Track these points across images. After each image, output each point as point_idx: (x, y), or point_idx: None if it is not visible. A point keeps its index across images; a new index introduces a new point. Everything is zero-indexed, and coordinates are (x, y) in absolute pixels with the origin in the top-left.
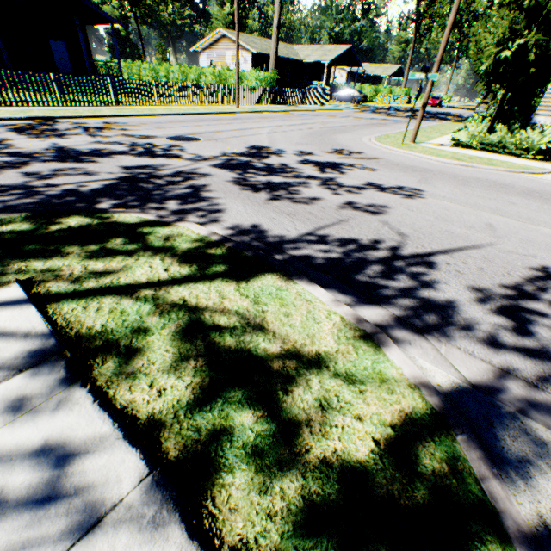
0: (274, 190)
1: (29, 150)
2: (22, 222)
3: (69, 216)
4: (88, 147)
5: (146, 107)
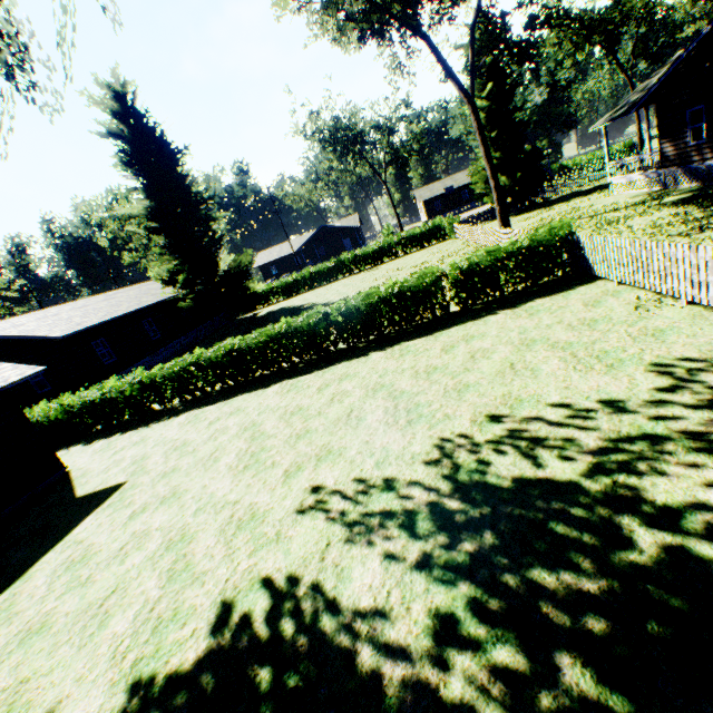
0: None
1: None
2: None
3: None
4: None
5: None
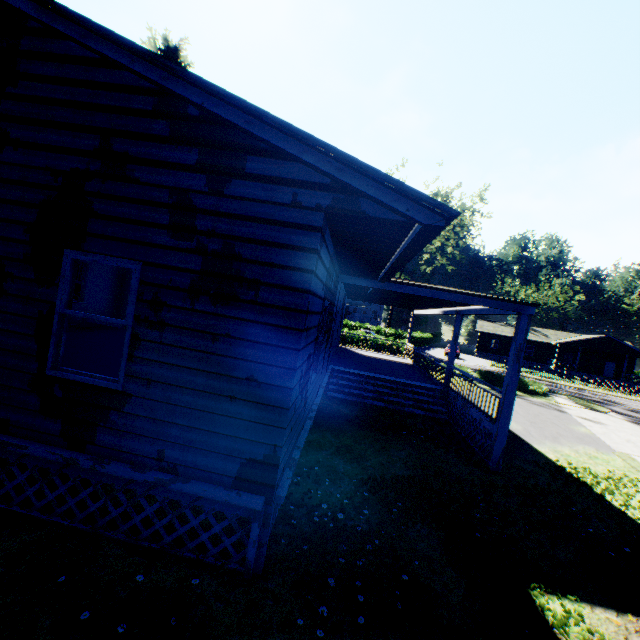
0: (634, 412)
1: (570, 391)
2: (566, 394)
3: (574, 396)
4: (588, 395)
5: (639, 398)
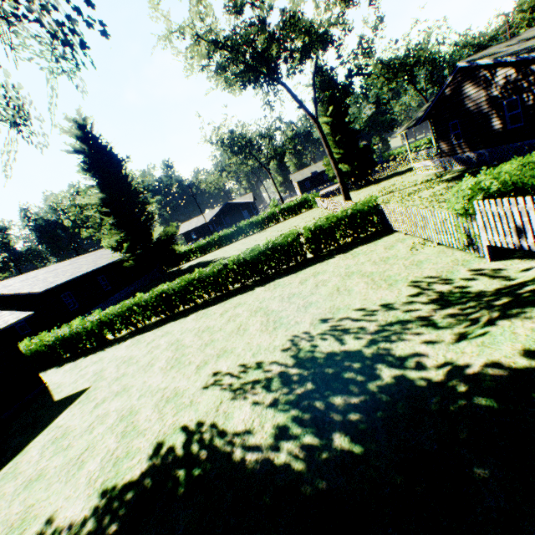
0: None
1: None
2: None
3: None
4: None
5: None
